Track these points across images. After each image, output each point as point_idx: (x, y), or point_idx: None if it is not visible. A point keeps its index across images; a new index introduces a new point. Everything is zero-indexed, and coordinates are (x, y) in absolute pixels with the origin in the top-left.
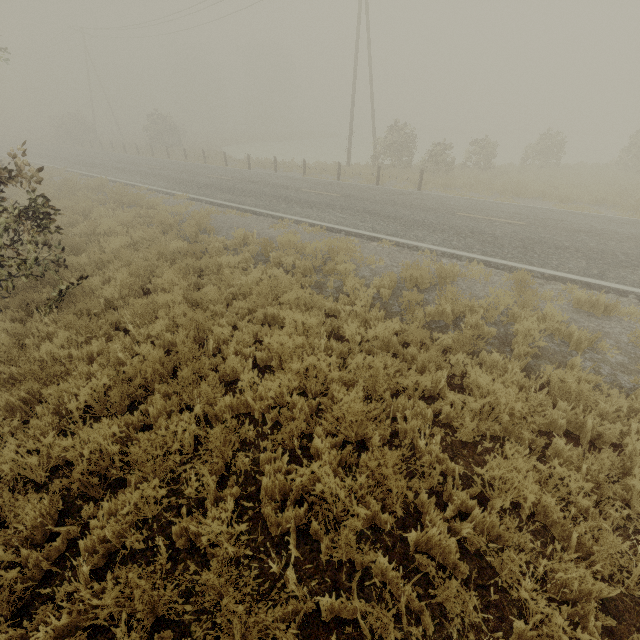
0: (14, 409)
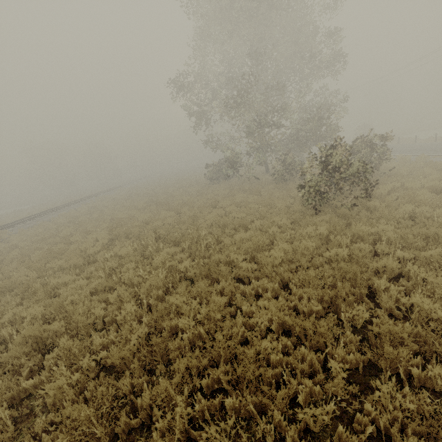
0: (393, 188)
